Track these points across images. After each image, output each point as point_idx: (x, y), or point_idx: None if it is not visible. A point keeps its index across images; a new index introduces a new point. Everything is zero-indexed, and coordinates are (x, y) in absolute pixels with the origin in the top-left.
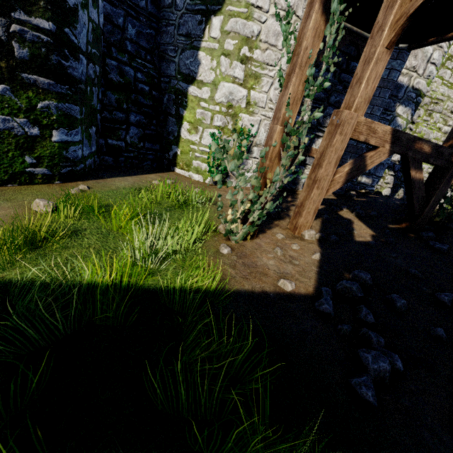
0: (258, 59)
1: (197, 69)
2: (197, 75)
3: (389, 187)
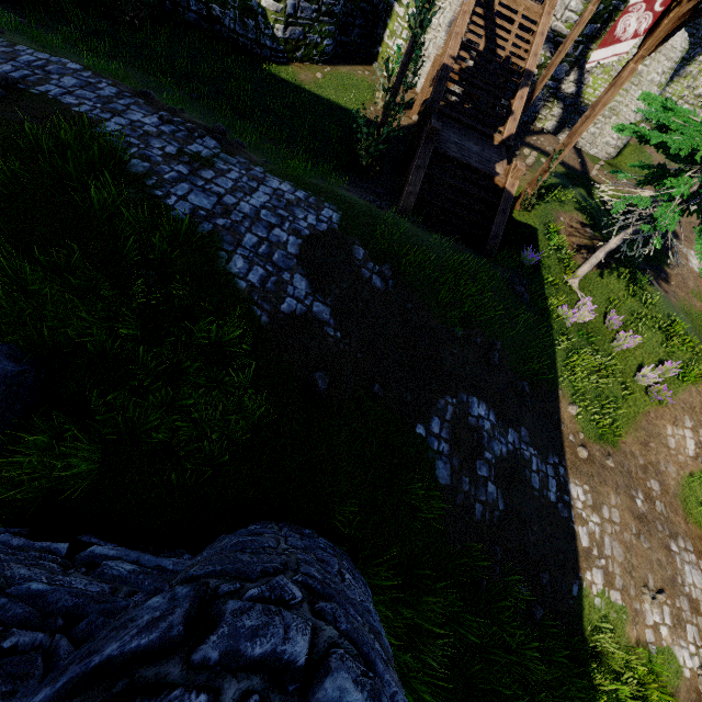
0: None
1: None
2: None
3: (554, 121)
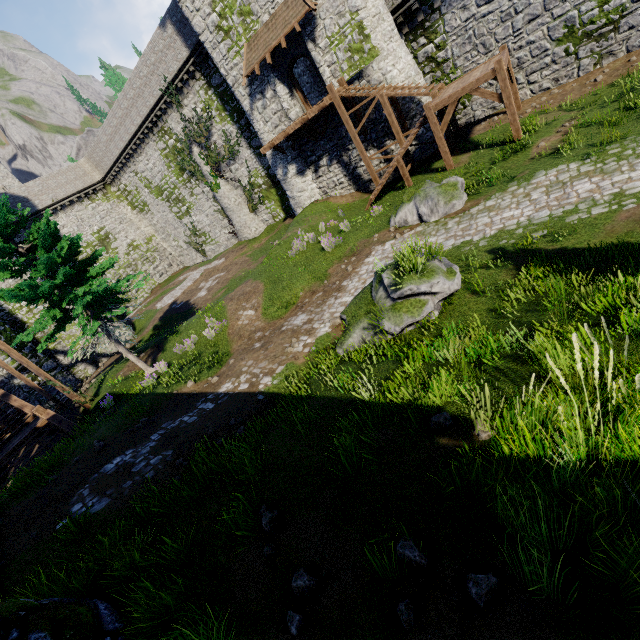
0: None
1: None
2: None
3: (89, 368)
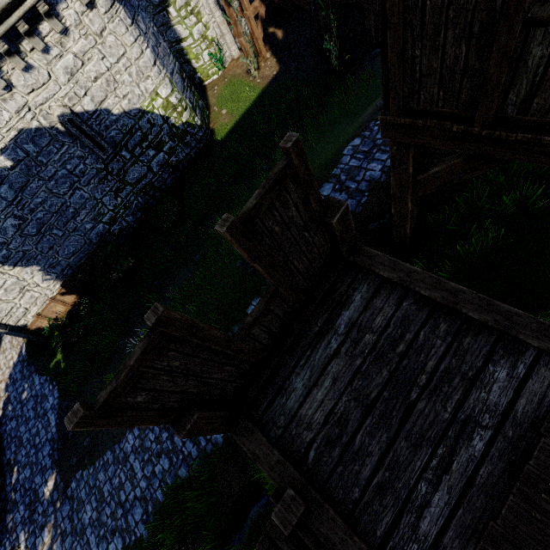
0: (194, 5)
1: (179, 35)
2: (181, 37)
3: None
